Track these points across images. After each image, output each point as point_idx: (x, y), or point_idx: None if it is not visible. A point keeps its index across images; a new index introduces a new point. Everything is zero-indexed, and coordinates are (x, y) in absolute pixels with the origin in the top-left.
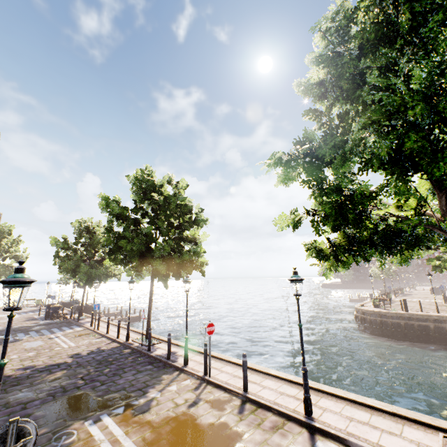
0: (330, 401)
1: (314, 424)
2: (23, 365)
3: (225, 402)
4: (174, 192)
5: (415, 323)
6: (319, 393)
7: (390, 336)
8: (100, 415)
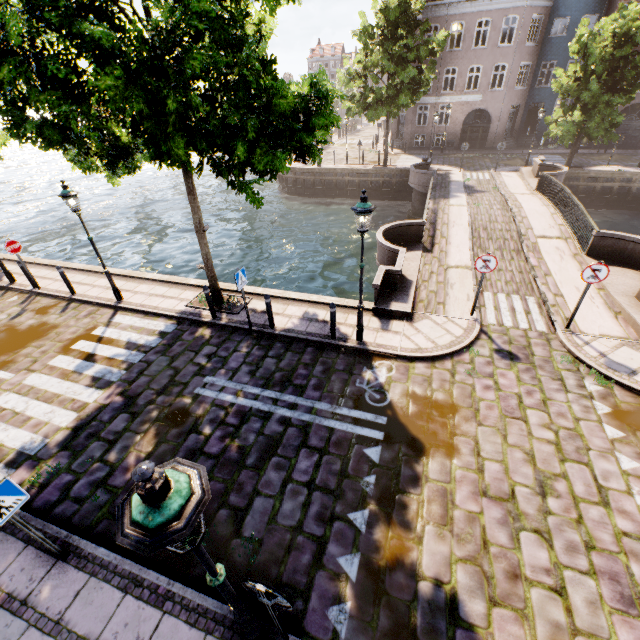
0: (147, 286)
1: (119, 305)
2: None
3: (52, 307)
4: None
5: (322, 179)
6: (143, 281)
7: (302, 195)
8: None
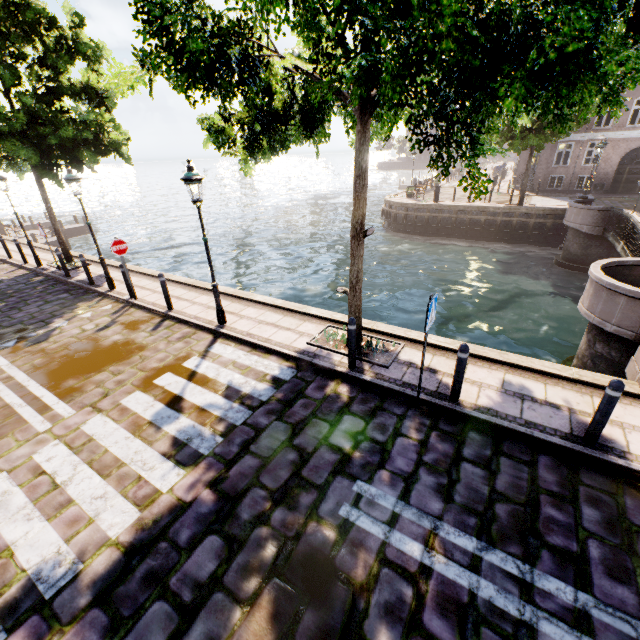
0: (255, 310)
1: (221, 331)
2: None
3: (143, 322)
4: None
5: (439, 216)
6: (250, 303)
7: (411, 233)
8: None
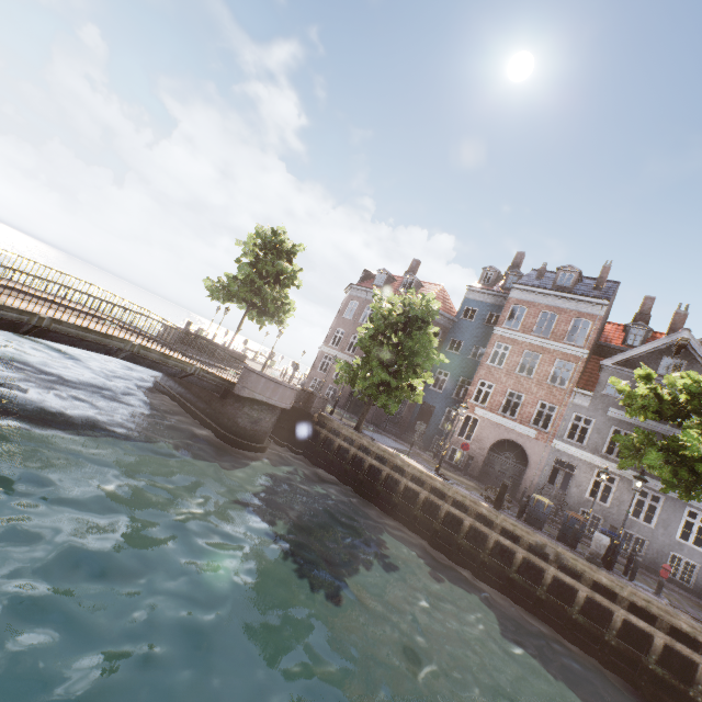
0: None
1: None
2: None
3: None
4: None
5: None
6: None
7: None
8: None
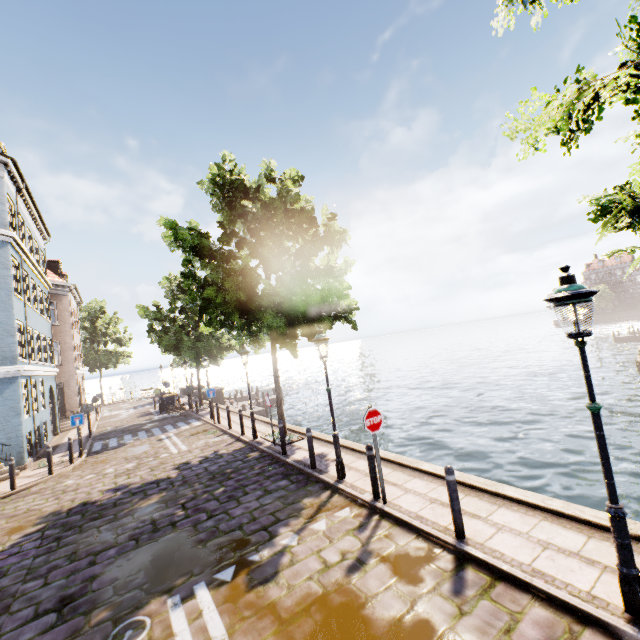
0: None
1: None
2: (115, 484)
3: (421, 563)
4: (279, 191)
5: None
6: None
7: None
8: (195, 583)
